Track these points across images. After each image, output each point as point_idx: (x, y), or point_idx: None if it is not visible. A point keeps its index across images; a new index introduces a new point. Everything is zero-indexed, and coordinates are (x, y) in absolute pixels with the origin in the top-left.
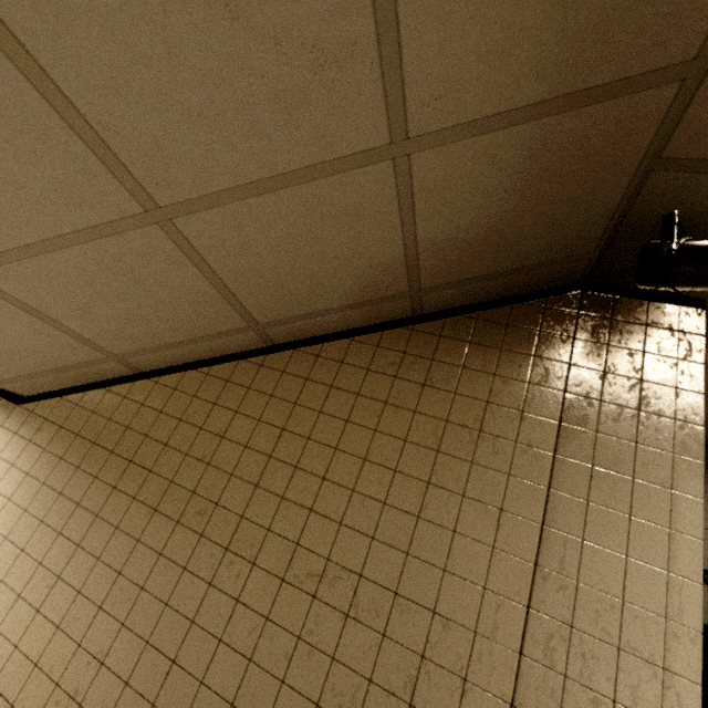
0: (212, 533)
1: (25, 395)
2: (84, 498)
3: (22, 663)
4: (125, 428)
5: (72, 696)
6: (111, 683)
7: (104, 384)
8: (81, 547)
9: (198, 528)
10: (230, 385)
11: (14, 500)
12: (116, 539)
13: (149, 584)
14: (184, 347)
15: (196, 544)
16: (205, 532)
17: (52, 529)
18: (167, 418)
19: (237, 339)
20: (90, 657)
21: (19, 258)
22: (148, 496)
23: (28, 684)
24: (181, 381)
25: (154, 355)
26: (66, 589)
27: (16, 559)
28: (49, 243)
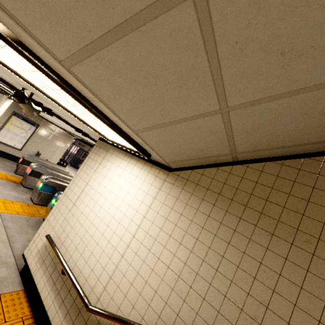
0: (322, 255)
1: (173, 168)
2: (223, 220)
3: (216, 293)
4: (236, 189)
5: (253, 318)
6: (276, 319)
7: (214, 165)
8: (230, 244)
9: (309, 250)
10: (302, 172)
11: (184, 215)
12: (251, 245)
13: (284, 274)
14: (275, 150)
15: (311, 259)
16: (315, 253)
17: (210, 232)
18: (262, 186)
19: (313, 146)
20: (257, 302)
21: (262, 102)
22: (265, 226)
23: (223, 304)
24: (264, 167)
25: (254, 153)
26: (229, 263)
27: (194, 242)
28: (291, 93)
